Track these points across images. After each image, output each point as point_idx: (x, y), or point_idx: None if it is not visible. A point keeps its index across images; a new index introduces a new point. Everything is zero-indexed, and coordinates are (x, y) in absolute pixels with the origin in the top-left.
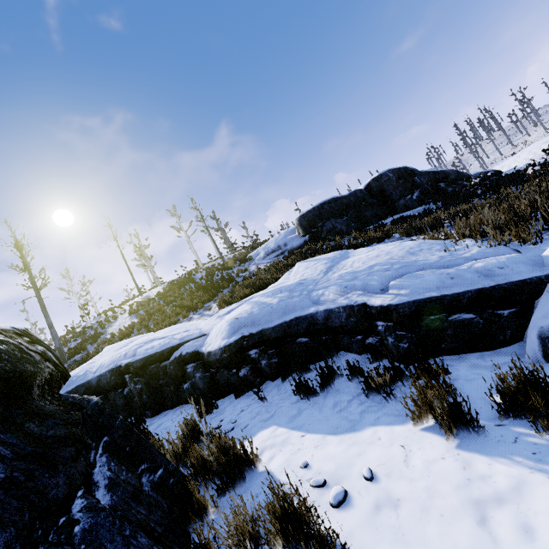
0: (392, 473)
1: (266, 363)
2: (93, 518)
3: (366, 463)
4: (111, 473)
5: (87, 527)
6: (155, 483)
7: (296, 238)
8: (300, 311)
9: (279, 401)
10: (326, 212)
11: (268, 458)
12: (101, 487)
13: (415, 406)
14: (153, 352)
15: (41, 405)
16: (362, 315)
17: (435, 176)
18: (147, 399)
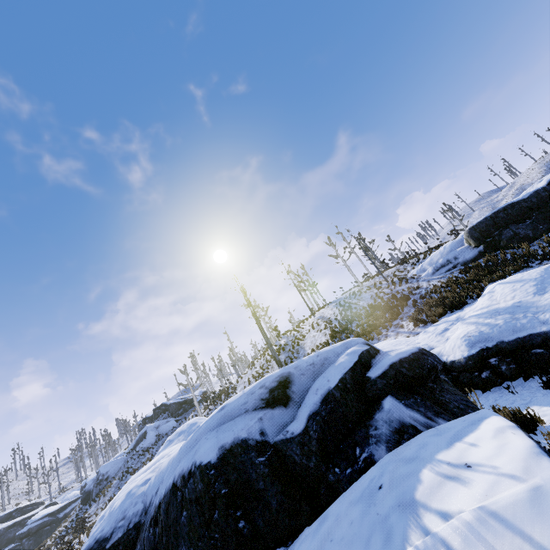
0: None
1: (505, 368)
2: None
3: None
4: None
5: None
6: None
7: (467, 250)
8: (531, 330)
9: (529, 393)
10: (502, 220)
11: (545, 420)
12: None
13: None
14: None
15: None
16: None
17: None
18: None
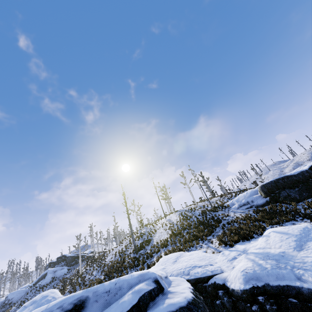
0: None
1: (269, 307)
2: None
3: None
4: None
5: None
6: None
7: (259, 198)
8: (289, 281)
9: None
10: (281, 184)
11: None
12: None
13: None
14: (199, 276)
15: None
16: None
17: None
18: None
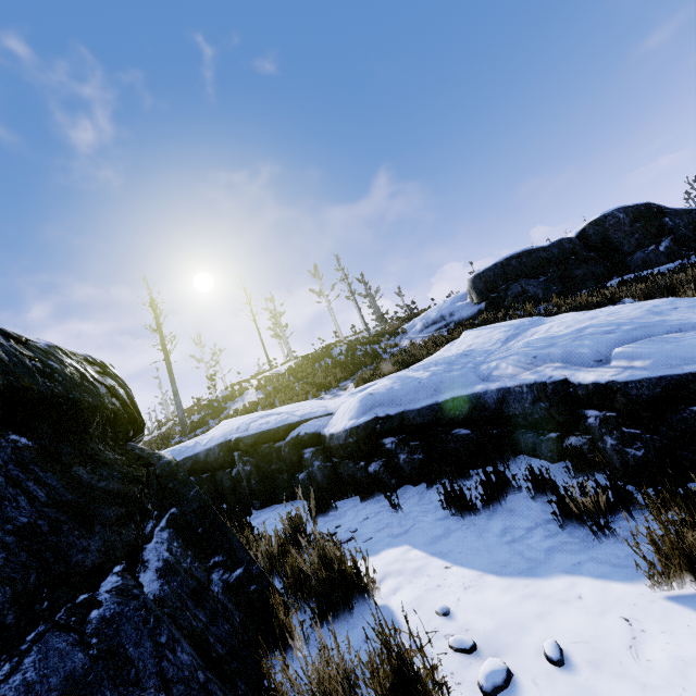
0: (602, 662)
1: (406, 458)
2: (119, 605)
3: (552, 633)
4: (170, 556)
5: (108, 616)
6: (230, 585)
7: (467, 306)
8: (460, 390)
9: (419, 513)
10: (513, 270)
11: (390, 589)
12: (151, 569)
13: (656, 552)
14: (268, 428)
15: (99, 449)
16: (560, 398)
17: None
18: (255, 485)
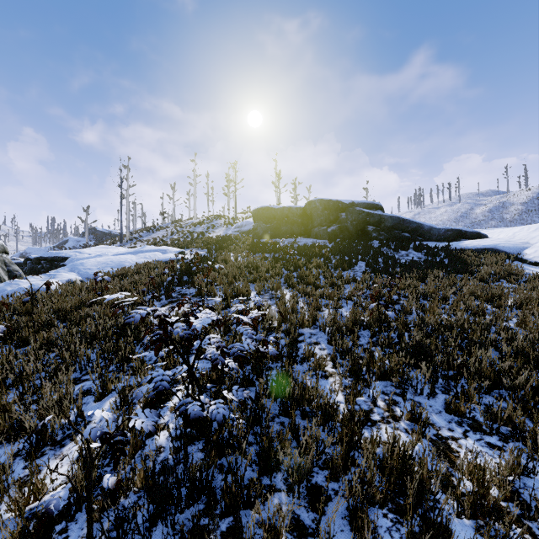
0: None
1: None
2: None
3: None
4: None
5: None
6: None
7: (251, 225)
8: None
9: None
10: (259, 215)
11: None
12: None
13: None
14: (66, 256)
15: None
16: None
17: (365, 218)
18: None
